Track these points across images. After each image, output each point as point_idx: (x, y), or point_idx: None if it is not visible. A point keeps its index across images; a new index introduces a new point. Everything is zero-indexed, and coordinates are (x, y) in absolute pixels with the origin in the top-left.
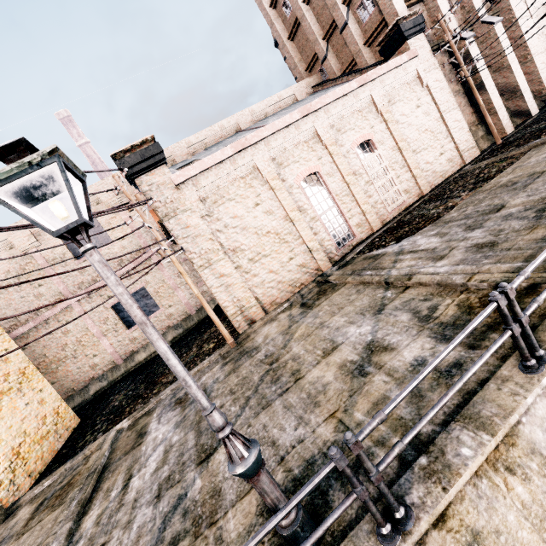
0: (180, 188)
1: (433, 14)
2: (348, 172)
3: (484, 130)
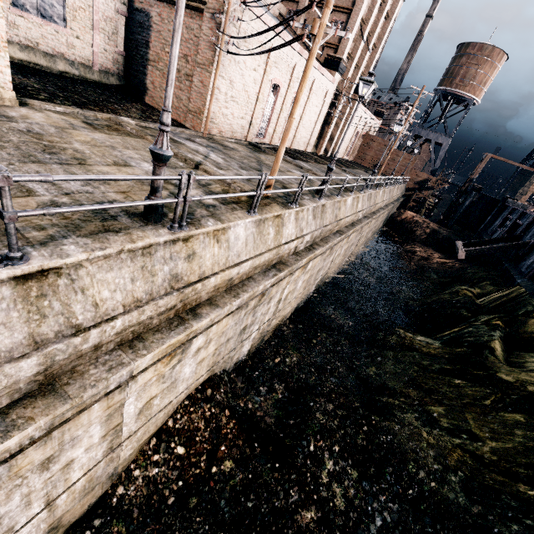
0: (243, 9)
1: (346, 71)
2: (286, 104)
3: (316, 144)
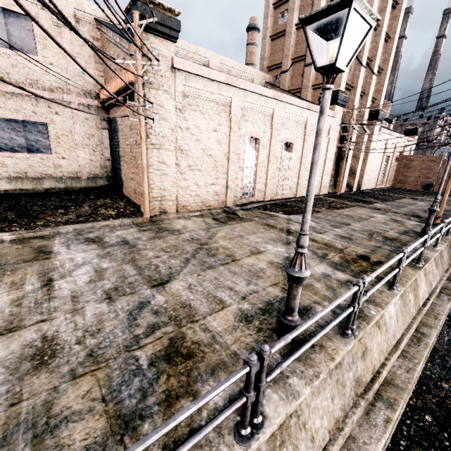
0: (173, 72)
1: (350, 102)
2: (273, 154)
3: (333, 183)
